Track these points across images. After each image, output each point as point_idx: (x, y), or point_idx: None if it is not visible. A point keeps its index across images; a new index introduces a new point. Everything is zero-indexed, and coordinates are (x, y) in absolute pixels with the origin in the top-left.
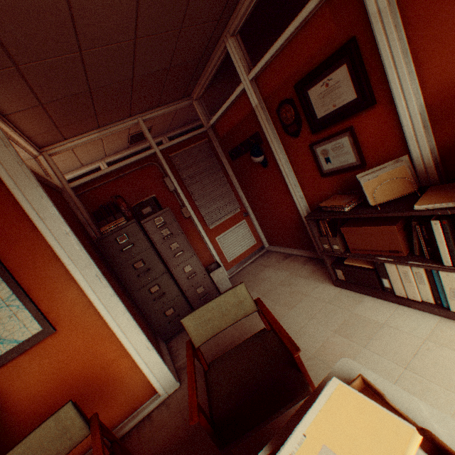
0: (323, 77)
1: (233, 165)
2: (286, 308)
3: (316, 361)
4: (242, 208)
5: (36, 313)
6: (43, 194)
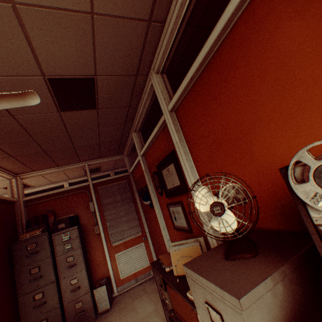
0: (166, 166)
1: (140, 199)
2: None
3: None
4: (143, 232)
5: None
6: None
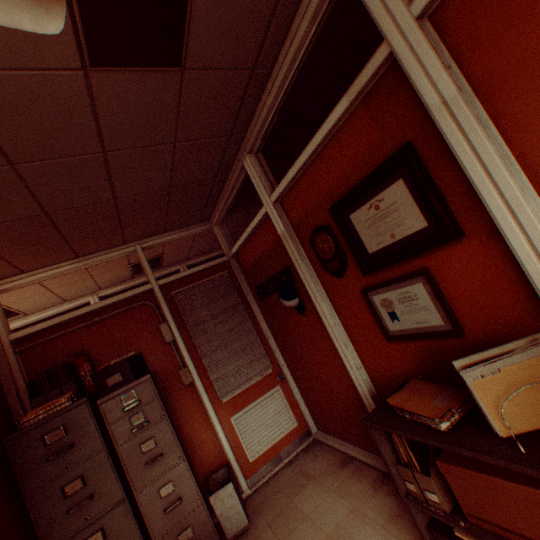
0: (369, 197)
1: (262, 305)
2: None
3: None
4: (274, 367)
5: None
6: None
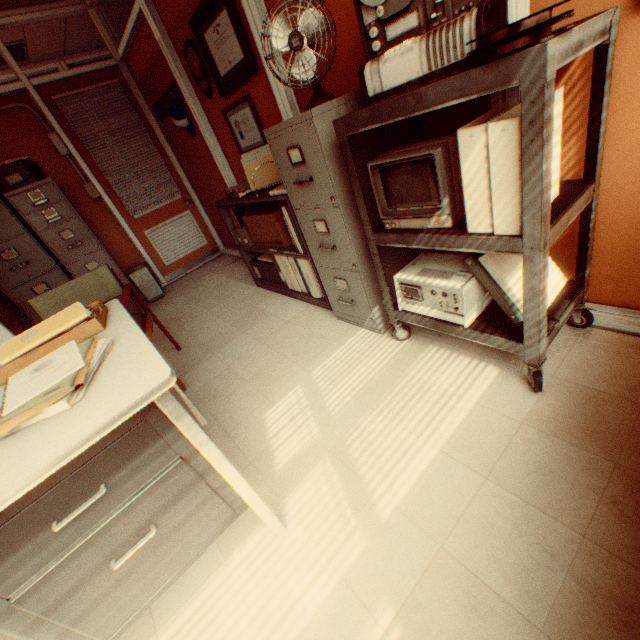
0: (213, 20)
1: (164, 128)
2: (205, 310)
3: (202, 348)
4: (184, 195)
5: None
6: None
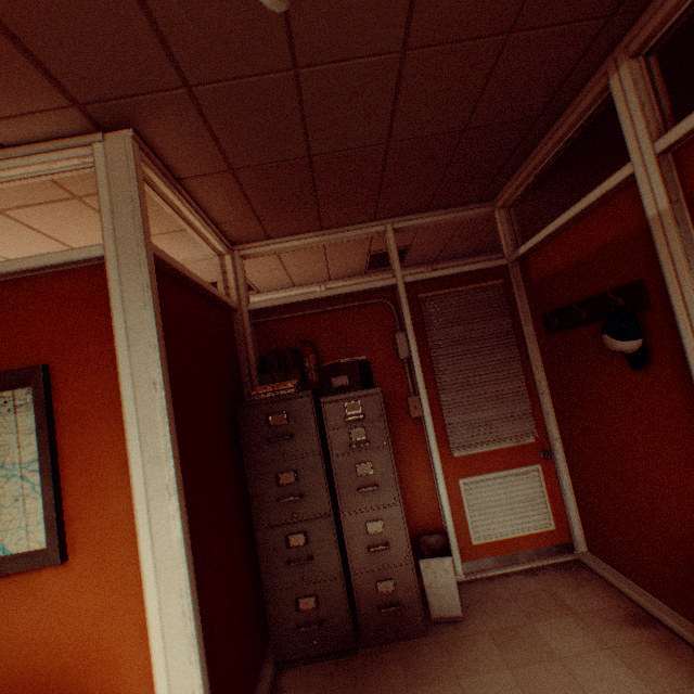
0: None
1: (545, 342)
2: None
3: None
4: (539, 437)
5: (50, 512)
6: (149, 302)
